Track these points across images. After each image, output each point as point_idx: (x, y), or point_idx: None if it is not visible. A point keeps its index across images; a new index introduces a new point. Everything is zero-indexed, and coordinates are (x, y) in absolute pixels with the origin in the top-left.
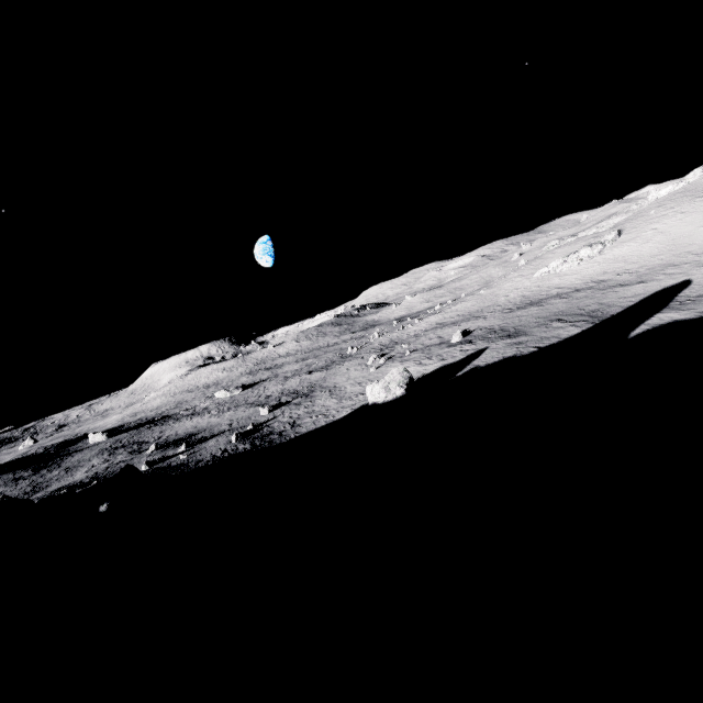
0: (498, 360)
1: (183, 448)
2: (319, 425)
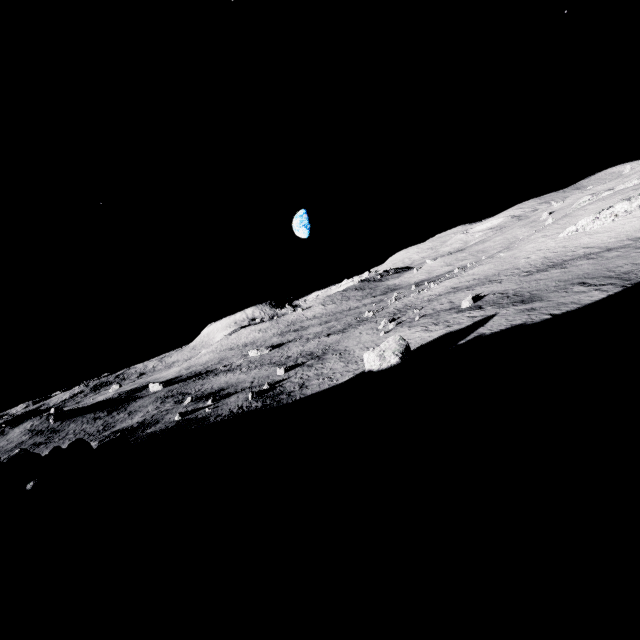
0: (504, 328)
1: (210, 402)
2: (322, 388)
